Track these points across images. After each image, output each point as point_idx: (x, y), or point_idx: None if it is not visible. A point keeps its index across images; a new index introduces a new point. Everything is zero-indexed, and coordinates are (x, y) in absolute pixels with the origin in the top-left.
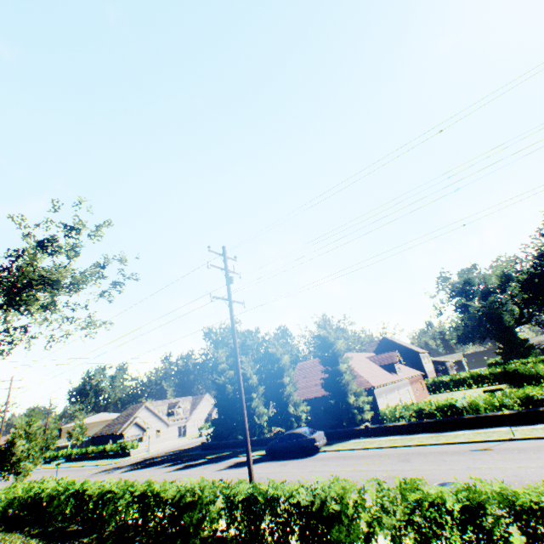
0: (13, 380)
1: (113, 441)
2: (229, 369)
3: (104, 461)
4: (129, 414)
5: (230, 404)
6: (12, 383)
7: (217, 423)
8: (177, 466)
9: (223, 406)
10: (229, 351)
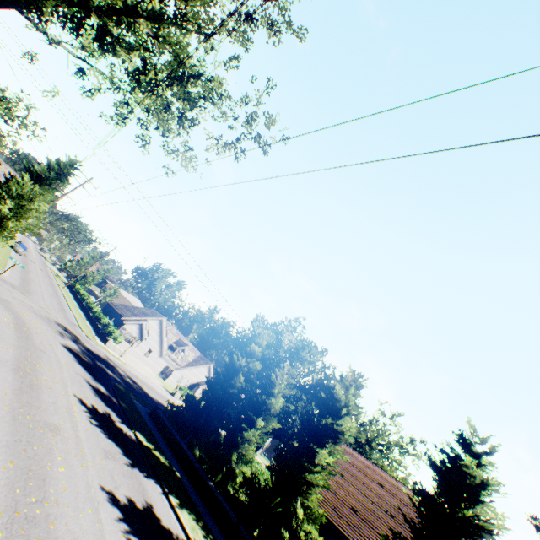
0: (90, 181)
1: (114, 320)
2: (258, 360)
3: (86, 326)
4: (145, 313)
5: (223, 399)
6: (86, 182)
7: (189, 404)
8: (100, 403)
9: (213, 392)
10: (273, 342)
